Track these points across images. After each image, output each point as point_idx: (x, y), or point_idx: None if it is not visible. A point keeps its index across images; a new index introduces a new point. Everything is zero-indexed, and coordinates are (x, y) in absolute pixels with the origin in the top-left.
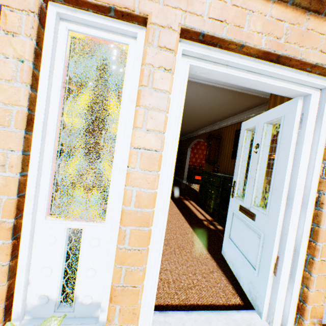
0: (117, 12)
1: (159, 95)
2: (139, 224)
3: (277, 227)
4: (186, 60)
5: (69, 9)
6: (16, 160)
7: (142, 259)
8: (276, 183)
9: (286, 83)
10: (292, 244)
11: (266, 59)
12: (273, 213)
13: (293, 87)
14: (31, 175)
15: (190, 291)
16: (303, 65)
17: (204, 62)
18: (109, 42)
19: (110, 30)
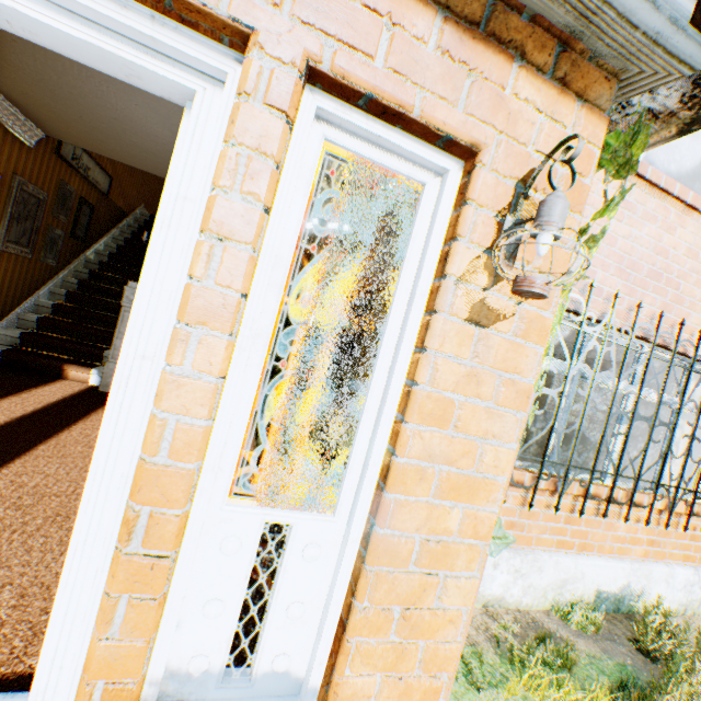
0: None
1: None
2: None
3: (93, 463)
4: None
5: None
6: None
7: None
8: None
9: (104, 34)
10: (109, 510)
11: None
12: None
13: (131, 55)
14: None
15: None
16: None
17: None
18: None
19: None
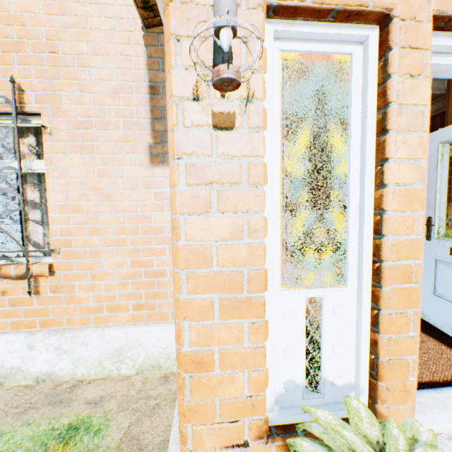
0: (344, 14)
1: (409, 112)
2: (400, 281)
3: None
4: None
5: (286, 23)
6: (257, 223)
7: (407, 324)
8: None
9: None
10: None
11: None
12: None
13: None
14: (267, 239)
15: None
16: None
17: (444, 57)
18: (324, 56)
19: (329, 39)
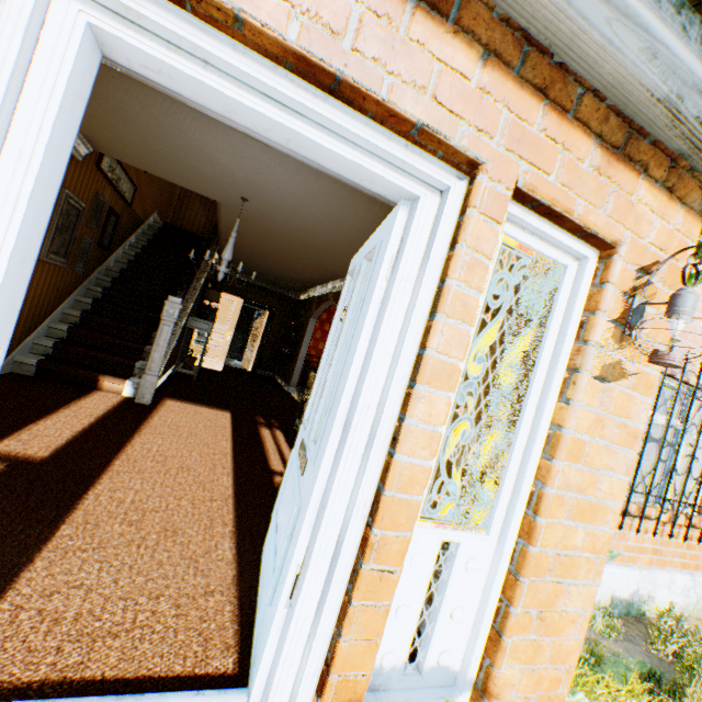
0: None
1: None
2: None
3: (314, 492)
4: (78, 8)
5: None
6: None
7: None
8: (339, 390)
9: (364, 155)
10: (334, 531)
11: (320, 83)
12: (320, 457)
13: (380, 170)
14: None
15: (108, 642)
16: (398, 121)
17: (138, 33)
18: None
19: None
